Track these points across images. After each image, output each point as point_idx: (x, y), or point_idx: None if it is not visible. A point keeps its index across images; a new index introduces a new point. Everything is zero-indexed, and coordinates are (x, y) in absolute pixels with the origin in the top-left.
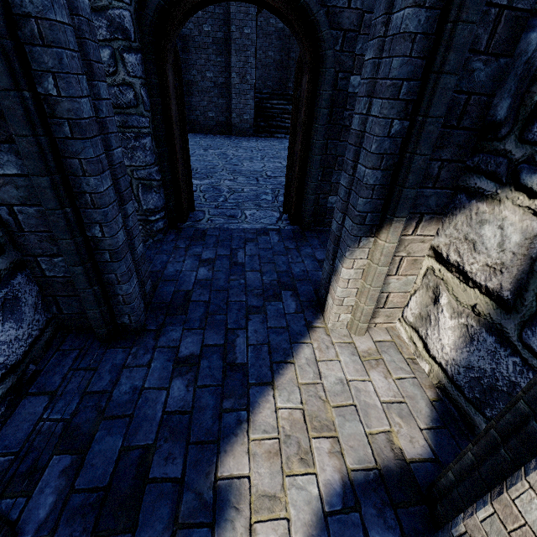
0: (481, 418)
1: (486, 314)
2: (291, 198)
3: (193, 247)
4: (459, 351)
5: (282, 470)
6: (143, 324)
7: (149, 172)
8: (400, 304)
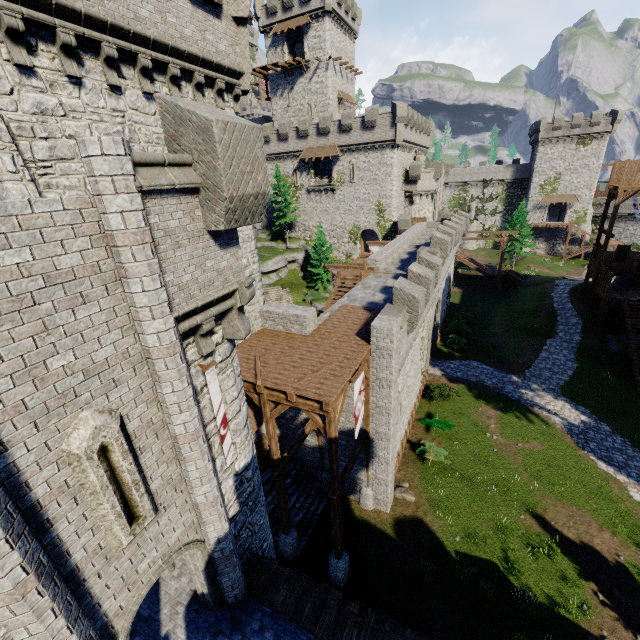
0: None
1: None
2: None
3: None
4: None
5: (174, 620)
6: None
7: None
8: None
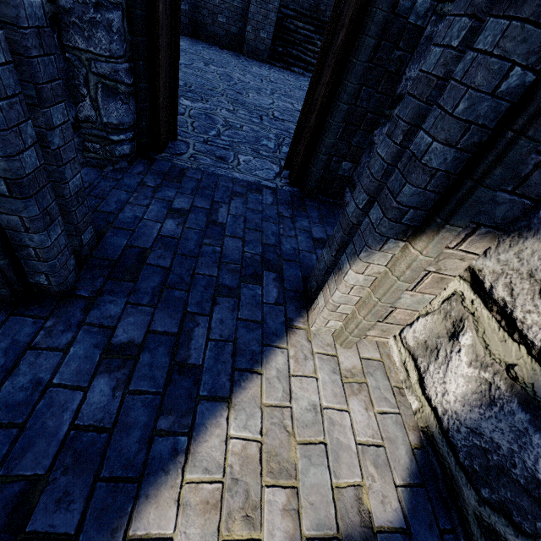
0: (472, 493)
1: (527, 383)
2: (298, 152)
3: (164, 189)
4: (468, 407)
5: (218, 532)
6: (71, 286)
7: (115, 68)
8: (402, 322)
